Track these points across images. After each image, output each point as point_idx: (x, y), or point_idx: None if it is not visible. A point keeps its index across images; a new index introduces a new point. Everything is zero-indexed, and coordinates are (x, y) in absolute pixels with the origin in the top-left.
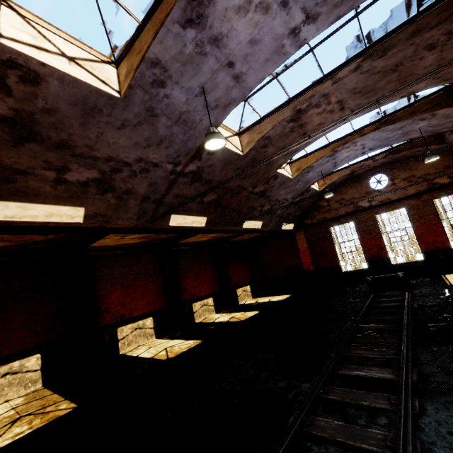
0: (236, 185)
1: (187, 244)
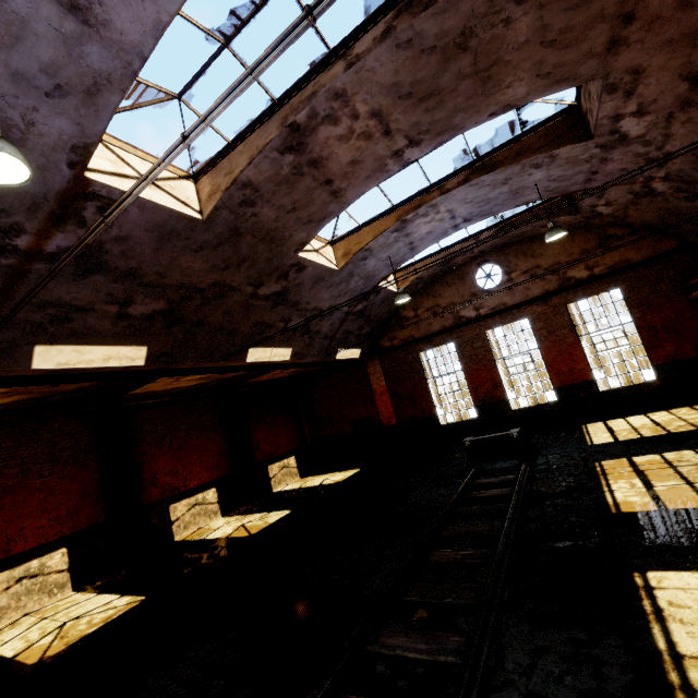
0: (211, 282)
1: (159, 394)
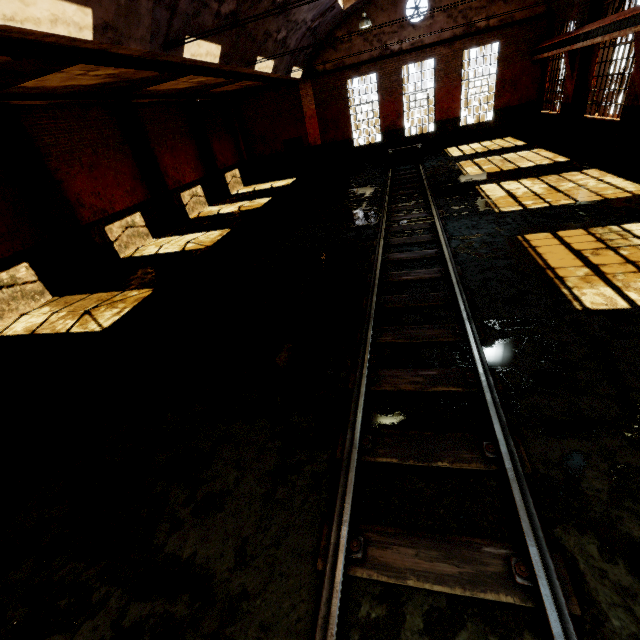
0: None
1: (151, 94)
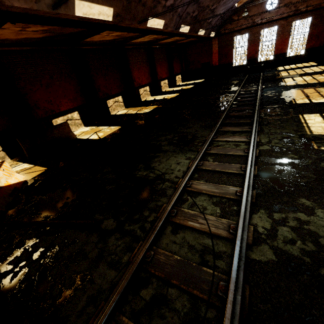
0: (207, 5)
1: (158, 44)
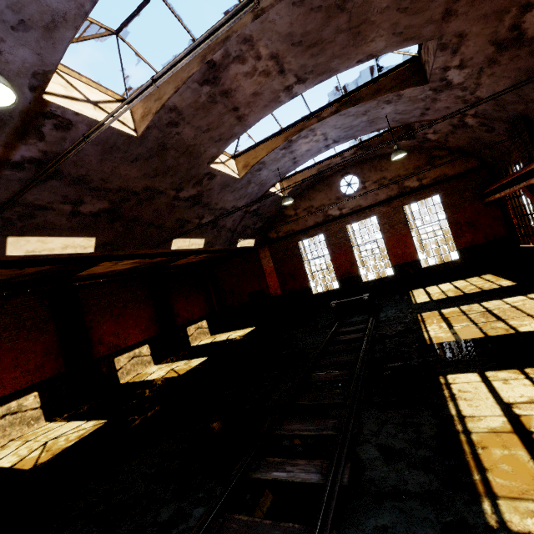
0: (143, 187)
1: (100, 275)
